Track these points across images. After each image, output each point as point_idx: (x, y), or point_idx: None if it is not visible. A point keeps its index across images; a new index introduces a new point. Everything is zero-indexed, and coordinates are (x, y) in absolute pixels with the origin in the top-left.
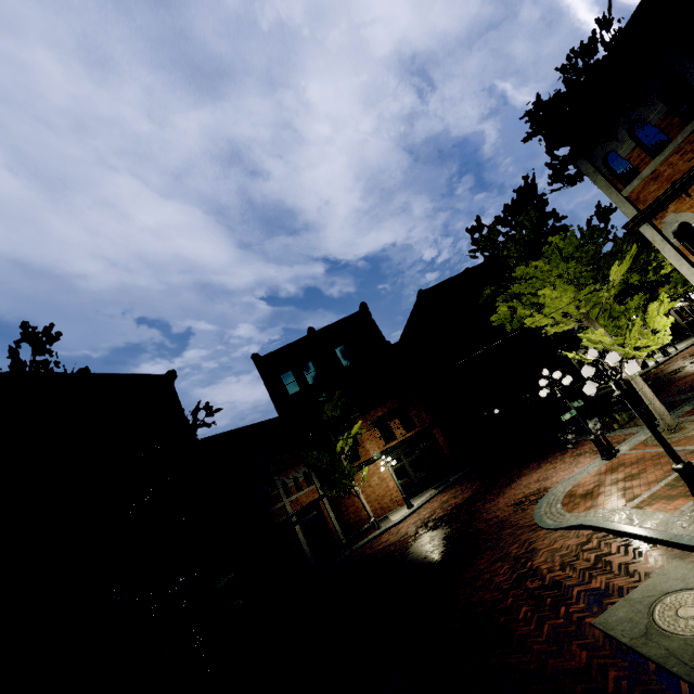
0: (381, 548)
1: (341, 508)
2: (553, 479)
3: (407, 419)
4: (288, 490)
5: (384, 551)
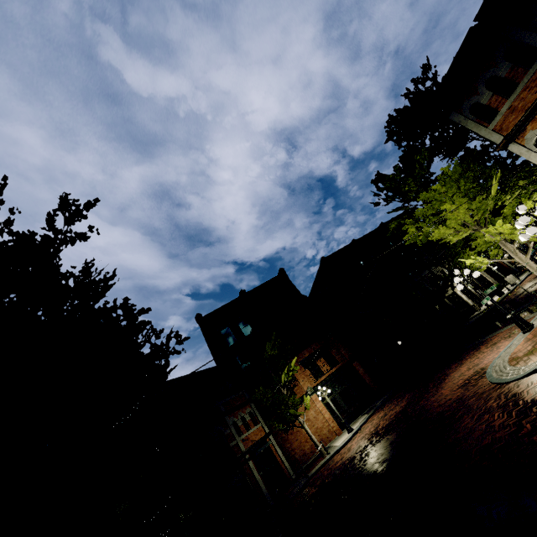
0: (339, 464)
1: (285, 444)
2: (484, 362)
3: (329, 357)
4: (238, 430)
5: (345, 464)
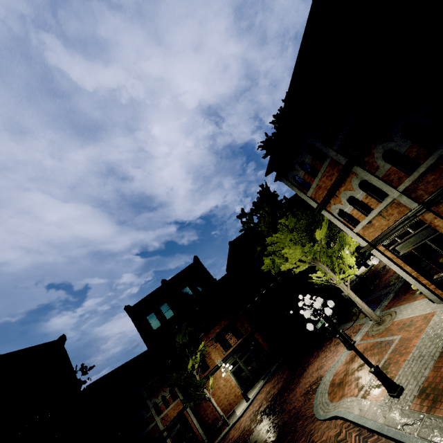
0: None
1: (200, 411)
2: (325, 368)
3: (236, 330)
4: (159, 409)
5: None
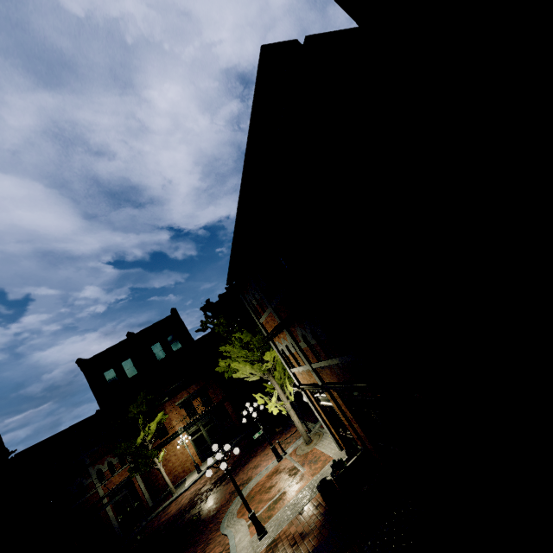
0: (162, 521)
1: (151, 477)
2: (258, 469)
3: (206, 396)
4: (103, 475)
5: (161, 526)
